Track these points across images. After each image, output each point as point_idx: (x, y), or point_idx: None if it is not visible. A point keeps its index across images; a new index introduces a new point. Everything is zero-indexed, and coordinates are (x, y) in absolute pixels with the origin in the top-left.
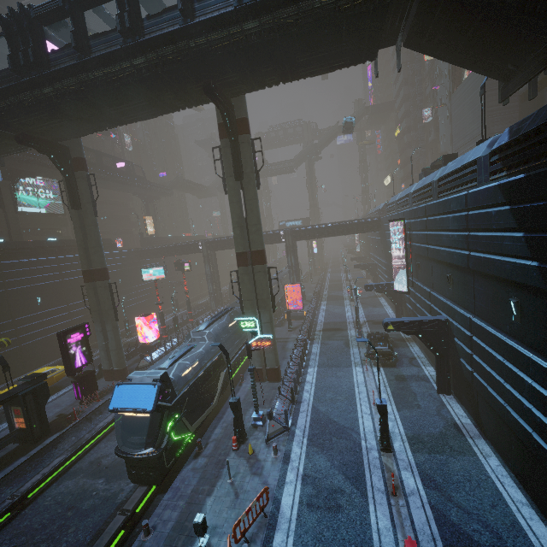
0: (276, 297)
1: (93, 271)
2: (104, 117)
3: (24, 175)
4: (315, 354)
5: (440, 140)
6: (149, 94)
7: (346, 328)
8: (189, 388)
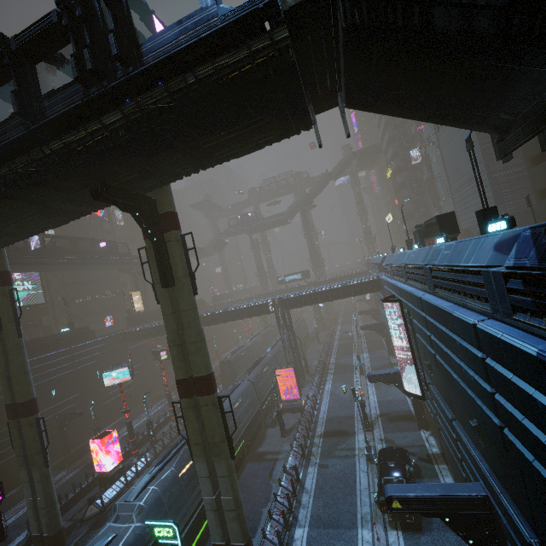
0: (269, 382)
1: (16, 405)
2: (1, 233)
3: None
4: (309, 491)
5: (435, 178)
6: (35, 206)
7: (353, 431)
8: None
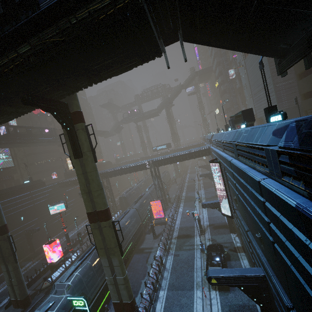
0: (147, 208)
1: None
2: None
3: None
4: (168, 270)
5: (243, 87)
6: None
7: (194, 234)
8: None
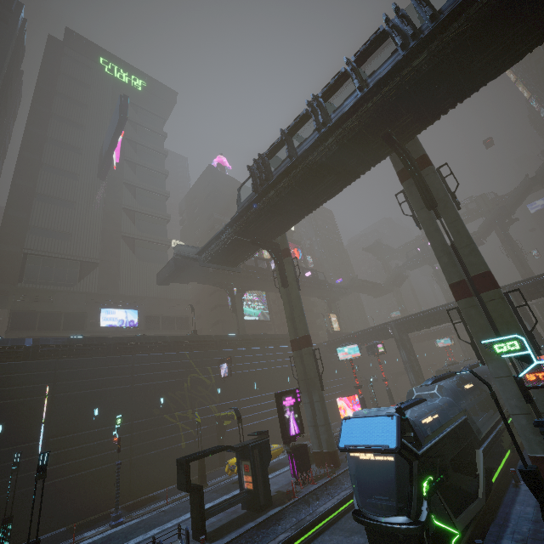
0: None
1: (299, 339)
2: (304, 205)
3: (248, 289)
4: None
5: None
6: (337, 168)
7: None
8: (436, 444)
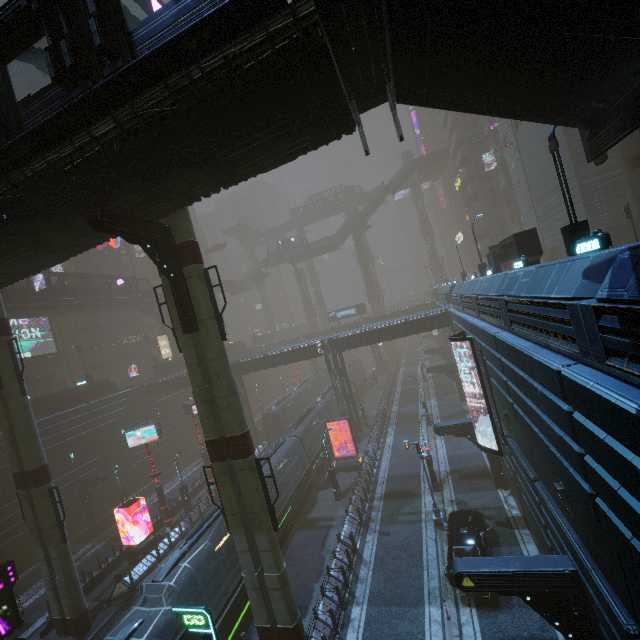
0: (320, 437)
1: (25, 473)
2: None
3: None
4: (368, 563)
5: (514, 188)
6: (25, 241)
7: (419, 491)
8: None
